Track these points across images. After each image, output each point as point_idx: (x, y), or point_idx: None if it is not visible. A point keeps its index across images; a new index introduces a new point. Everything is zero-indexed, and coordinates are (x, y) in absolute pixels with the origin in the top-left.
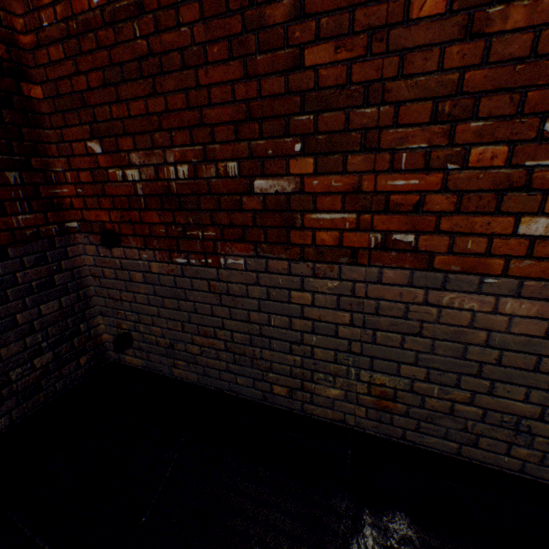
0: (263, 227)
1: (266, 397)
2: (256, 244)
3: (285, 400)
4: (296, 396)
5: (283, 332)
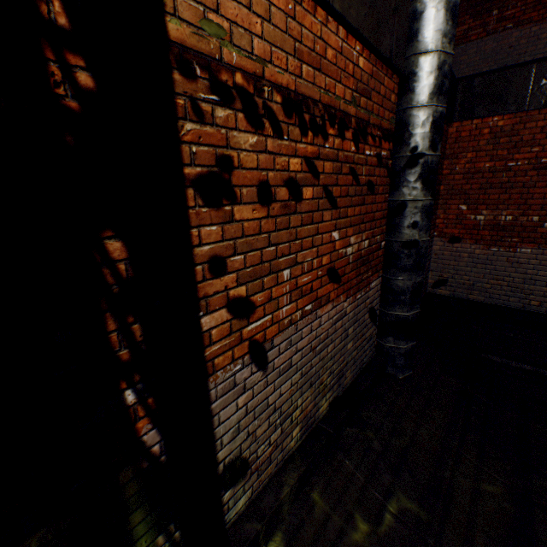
0: (544, 239)
1: (524, 307)
2: (538, 245)
3: (535, 307)
4: (542, 305)
5: (543, 278)
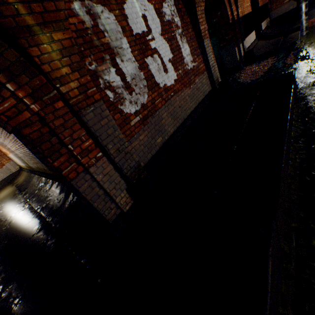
0: None
1: None
2: None
3: None
4: None
5: None
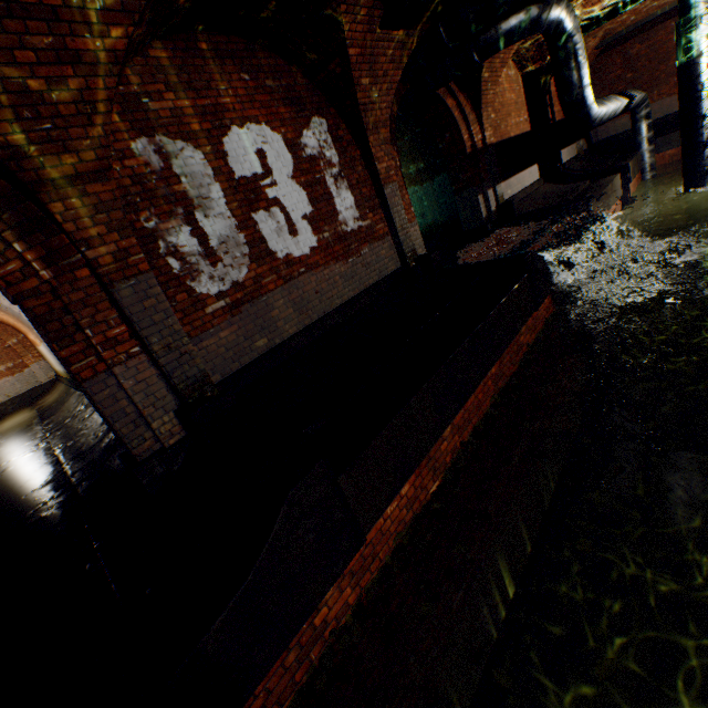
0: None
1: None
2: None
3: None
4: None
5: None
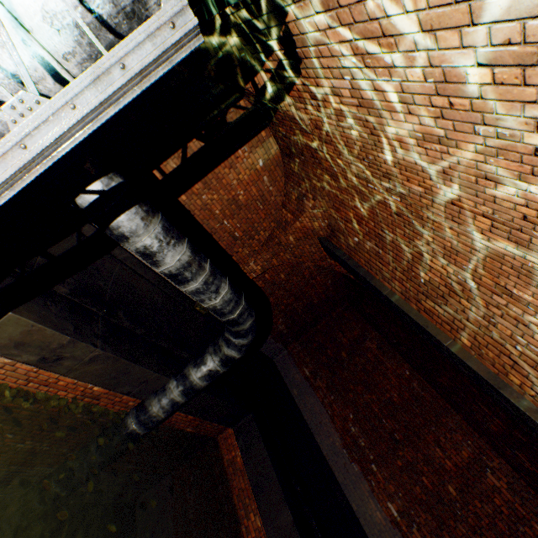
0: None
1: None
2: None
3: None
4: None
5: None
